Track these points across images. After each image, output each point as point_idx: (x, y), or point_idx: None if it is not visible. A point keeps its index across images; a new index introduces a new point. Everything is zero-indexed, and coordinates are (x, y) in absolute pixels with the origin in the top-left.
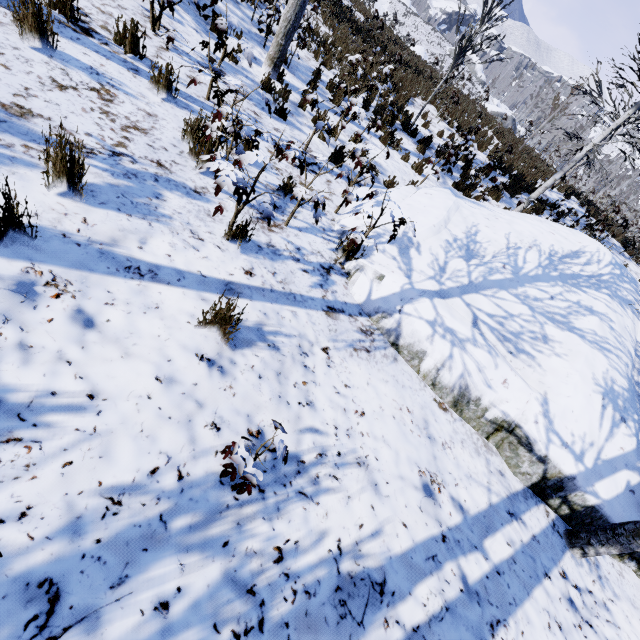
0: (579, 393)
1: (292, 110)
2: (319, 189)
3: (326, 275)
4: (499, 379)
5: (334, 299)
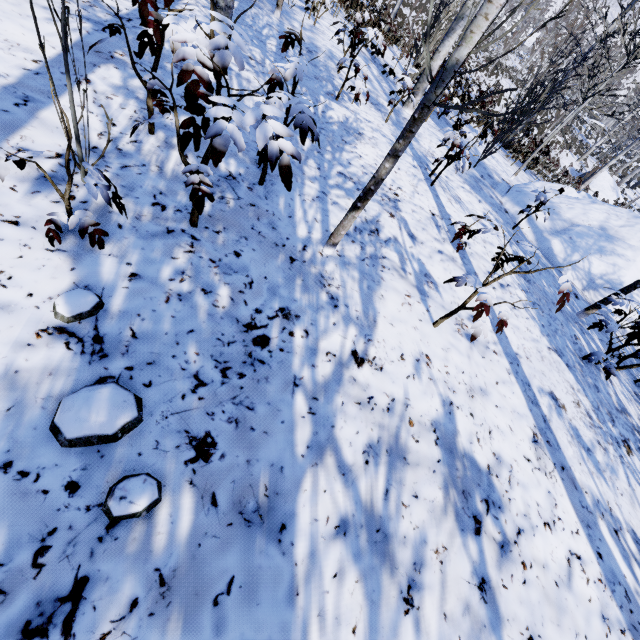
0: None
1: None
2: None
3: None
4: None
5: None
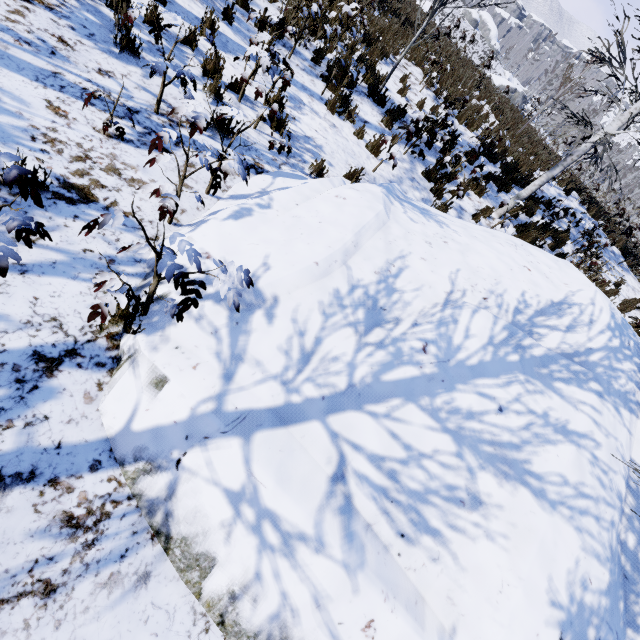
0: (517, 635)
1: (166, 46)
2: (154, 179)
3: (37, 378)
4: (357, 621)
5: (20, 445)
